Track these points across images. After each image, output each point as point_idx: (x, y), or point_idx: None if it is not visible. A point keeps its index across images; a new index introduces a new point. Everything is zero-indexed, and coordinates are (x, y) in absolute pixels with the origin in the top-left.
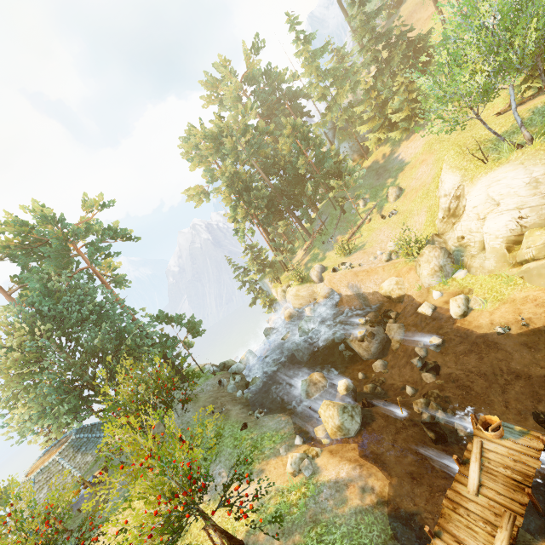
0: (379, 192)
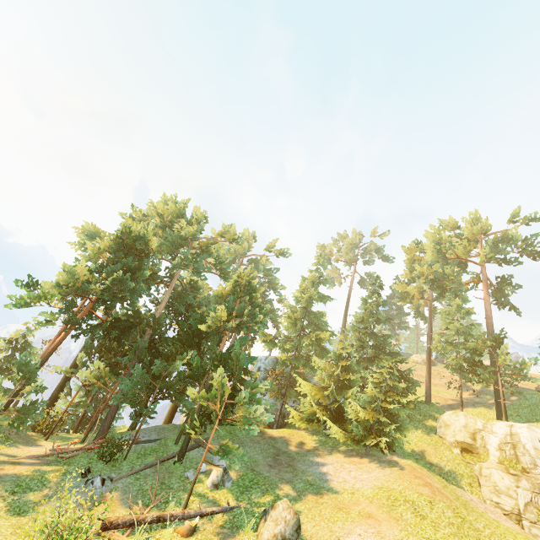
0: (256, 489)
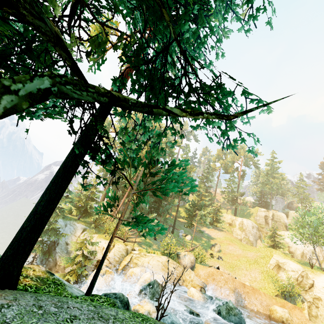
0: (199, 239)
